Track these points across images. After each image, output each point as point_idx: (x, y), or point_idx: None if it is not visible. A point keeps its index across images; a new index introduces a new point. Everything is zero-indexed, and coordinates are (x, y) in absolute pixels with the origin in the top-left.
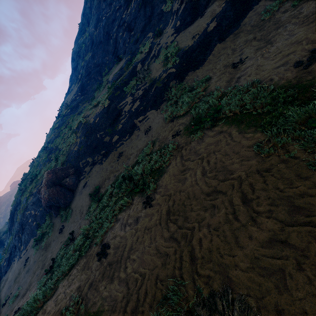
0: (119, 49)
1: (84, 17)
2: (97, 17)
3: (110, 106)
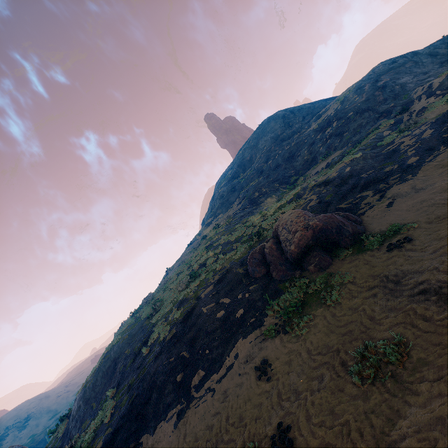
0: (318, 155)
1: (239, 167)
2: (267, 156)
3: (365, 155)
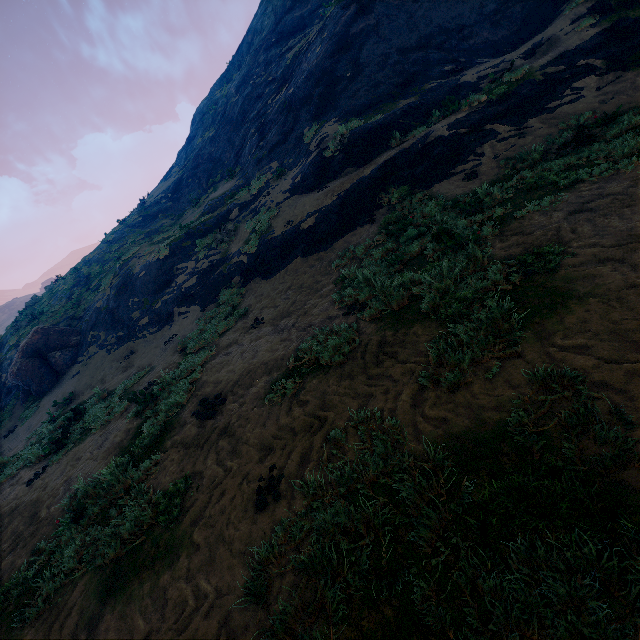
0: (243, 153)
1: (238, 54)
2: (245, 72)
3: (167, 260)
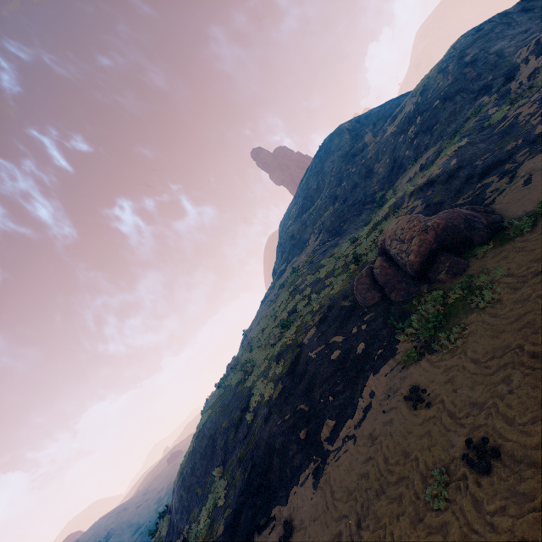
0: (404, 160)
1: (306, 200)
2: (338, 178)
3: (473, 141)
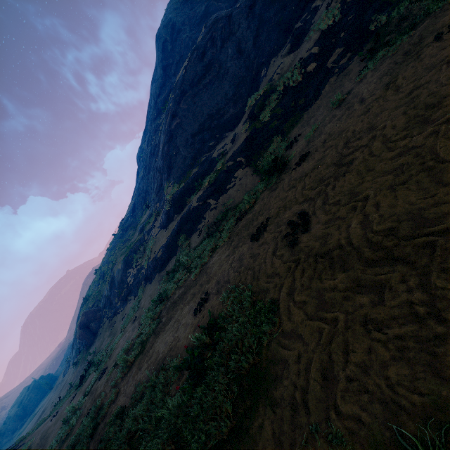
0: (152, 190)
1: (147, 118)
2: (149, 135)
3: (124, 268)
